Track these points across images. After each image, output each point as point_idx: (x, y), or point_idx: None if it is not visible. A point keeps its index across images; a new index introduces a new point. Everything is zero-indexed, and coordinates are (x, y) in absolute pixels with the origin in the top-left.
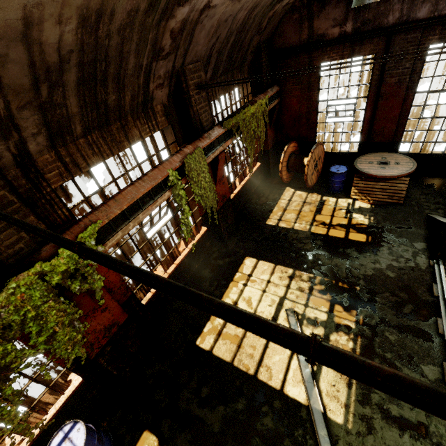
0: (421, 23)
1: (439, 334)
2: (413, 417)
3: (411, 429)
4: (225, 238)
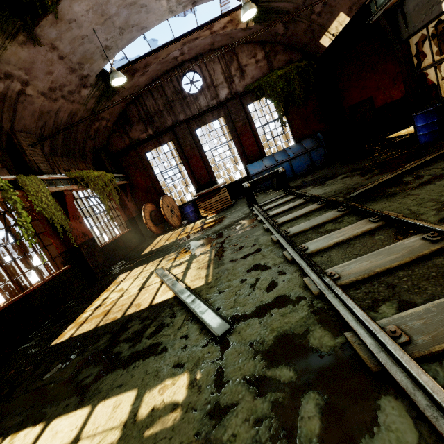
0: (183, 120)
1: (260, 221)
2: (252, 250)
3: (251, 254)
4: (98, 276)
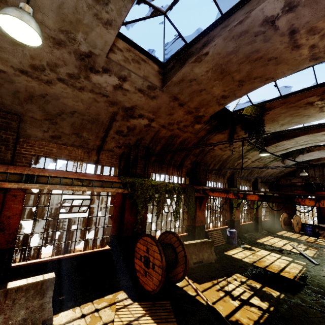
0: None
1: None
2: None
3: None
4: (258, 230)
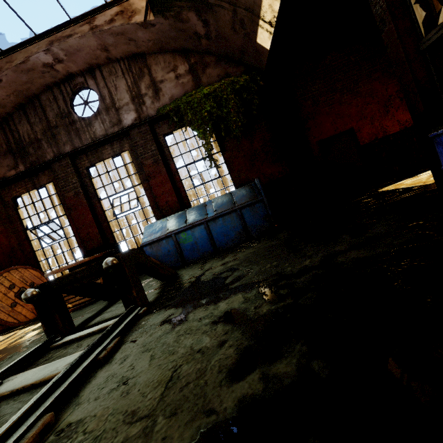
0: (64, 153)
1: None
2: None
3: None
4: None
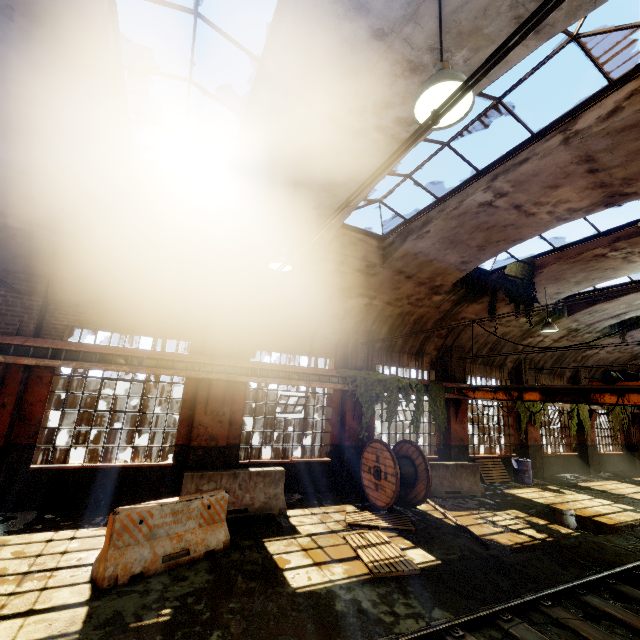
0: None
1: None
2: None
3: None
4: (590, 471)
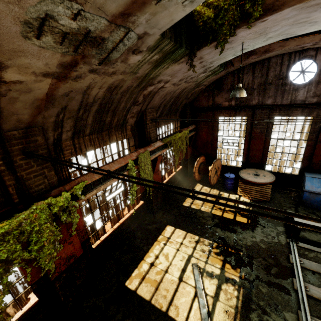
0: (269, 106)
1: (294, 289)
2: None
3: None
4: (154, 211)
